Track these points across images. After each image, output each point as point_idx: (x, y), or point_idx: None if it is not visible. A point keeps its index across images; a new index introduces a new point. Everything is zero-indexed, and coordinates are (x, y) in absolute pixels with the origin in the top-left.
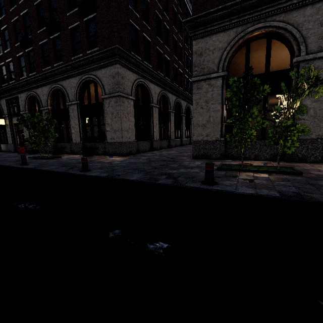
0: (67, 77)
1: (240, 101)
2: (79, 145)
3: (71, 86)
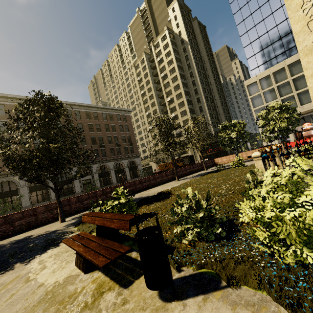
0: None
1: (3, 203)
2: None
3: None
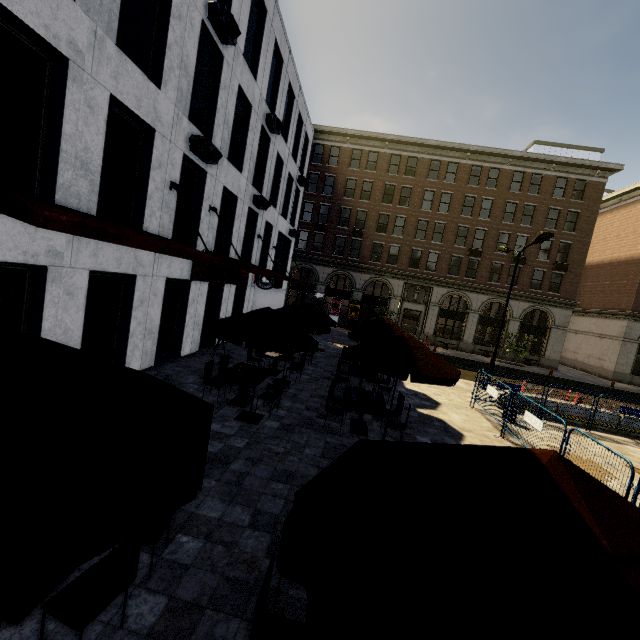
0: (518, 300)
1: None
2: (511, 353)
3: (519, 307)
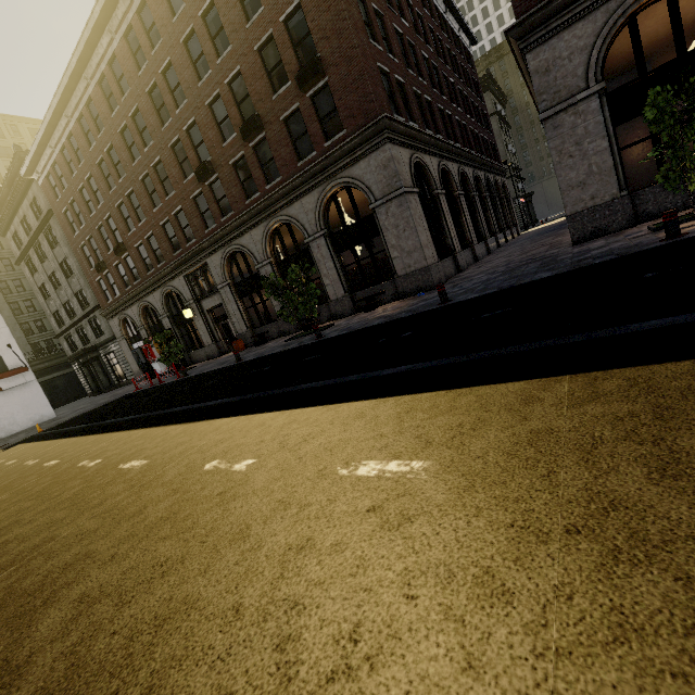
0: (296, 199)
1: (676, 118)
2: (344, 301)
3: (306, 210)
